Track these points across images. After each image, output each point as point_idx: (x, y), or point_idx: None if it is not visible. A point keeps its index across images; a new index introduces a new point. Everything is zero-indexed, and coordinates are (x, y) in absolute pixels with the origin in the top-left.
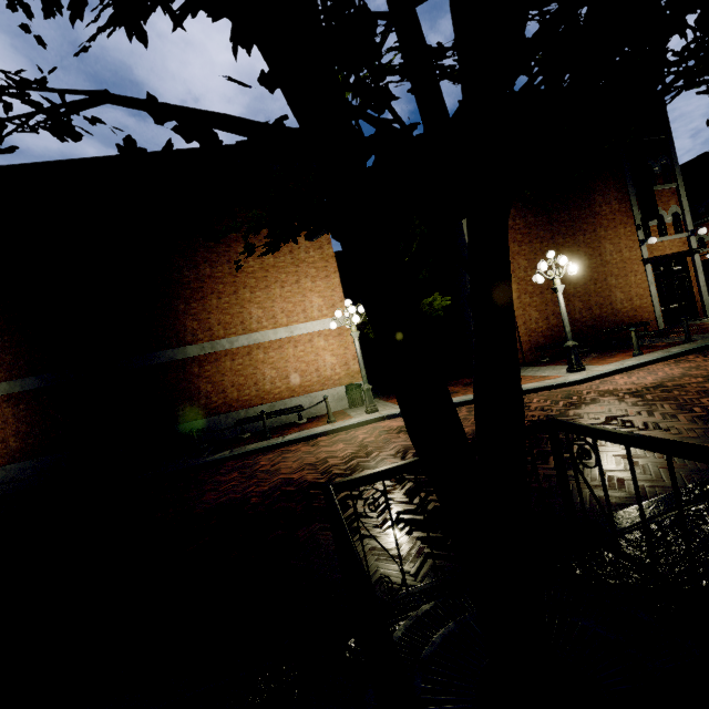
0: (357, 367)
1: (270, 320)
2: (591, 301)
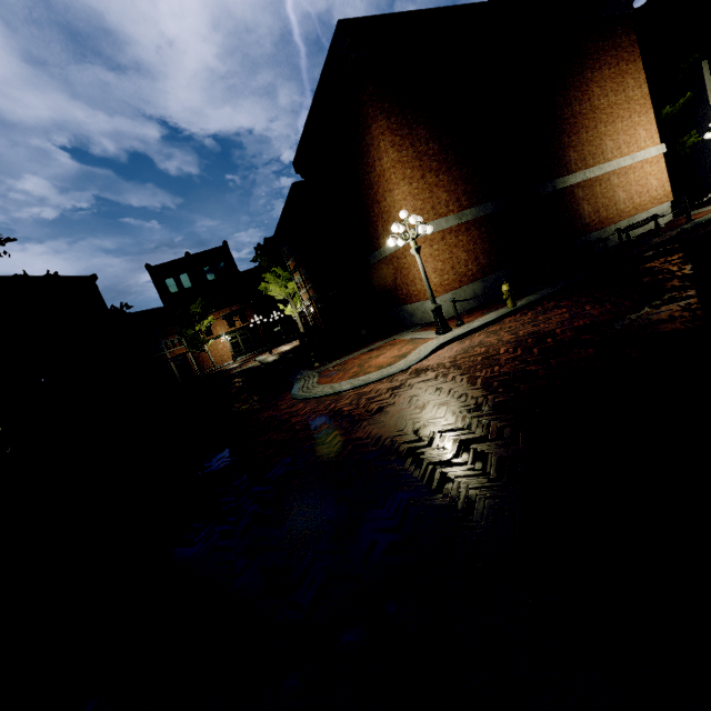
0: (669, 188)
1: (618, 151)
2: None
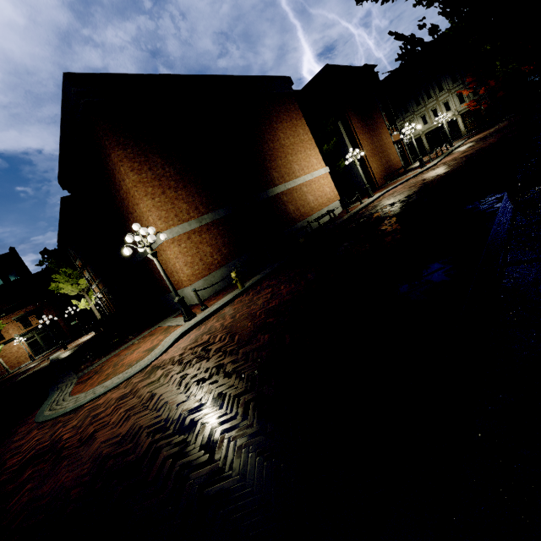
0: (336, 192)
1: (302, 171)
2: (386, 160)
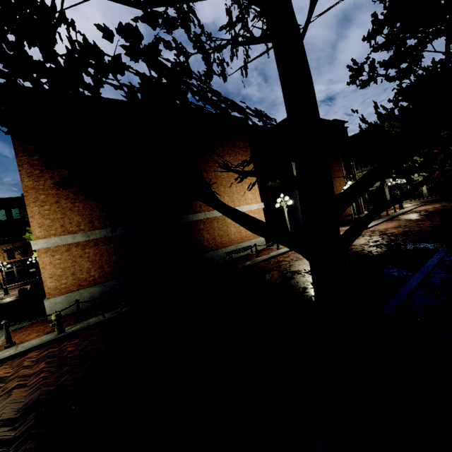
0: None
1: (232, 203)
2: None
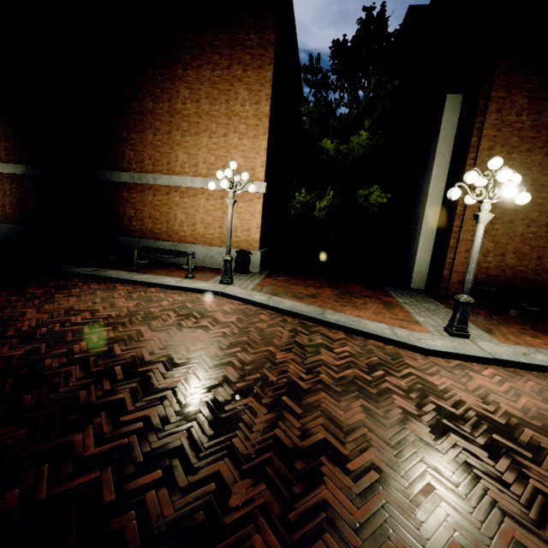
0: (257, 236)
1: (192, 168)
2: None
